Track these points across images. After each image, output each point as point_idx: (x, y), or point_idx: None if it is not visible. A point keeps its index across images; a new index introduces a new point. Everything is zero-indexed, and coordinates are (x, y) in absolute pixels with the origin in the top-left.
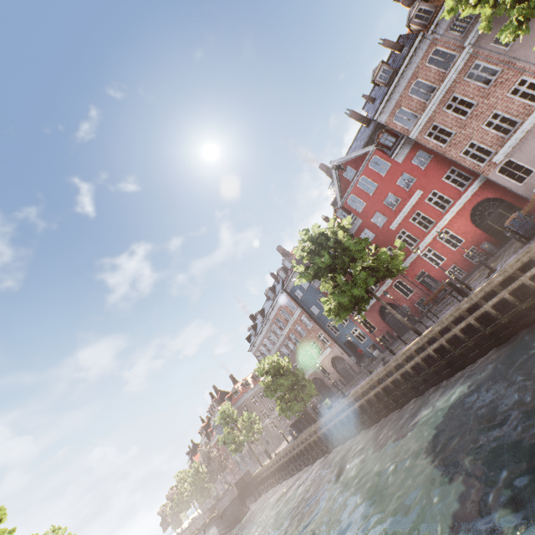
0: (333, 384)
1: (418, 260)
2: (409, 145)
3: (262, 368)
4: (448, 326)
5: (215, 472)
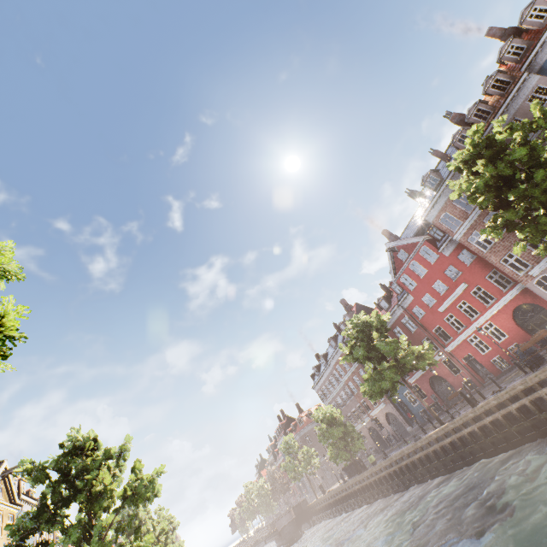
0: (385, 438)
1: (465, 343)
2: (454, 243)
3: (317, 416)
4: (459, 426)
5: (277, 492)
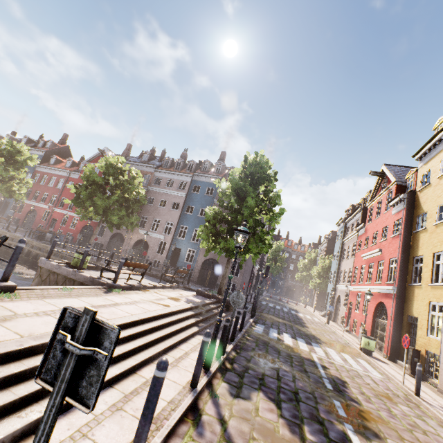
0: None
1: (62, 215)
2: None
3: None
4: None
5: None
